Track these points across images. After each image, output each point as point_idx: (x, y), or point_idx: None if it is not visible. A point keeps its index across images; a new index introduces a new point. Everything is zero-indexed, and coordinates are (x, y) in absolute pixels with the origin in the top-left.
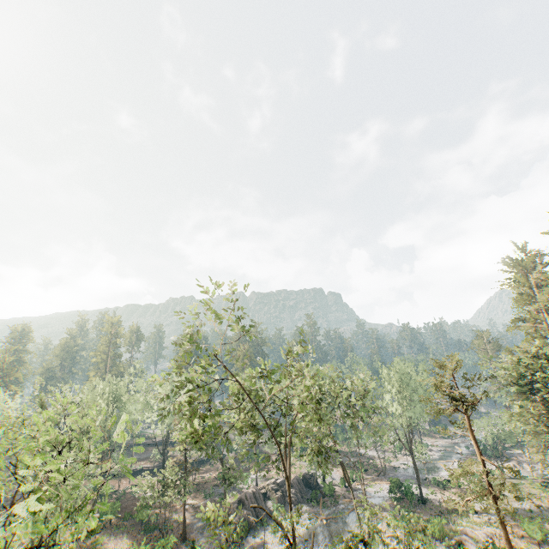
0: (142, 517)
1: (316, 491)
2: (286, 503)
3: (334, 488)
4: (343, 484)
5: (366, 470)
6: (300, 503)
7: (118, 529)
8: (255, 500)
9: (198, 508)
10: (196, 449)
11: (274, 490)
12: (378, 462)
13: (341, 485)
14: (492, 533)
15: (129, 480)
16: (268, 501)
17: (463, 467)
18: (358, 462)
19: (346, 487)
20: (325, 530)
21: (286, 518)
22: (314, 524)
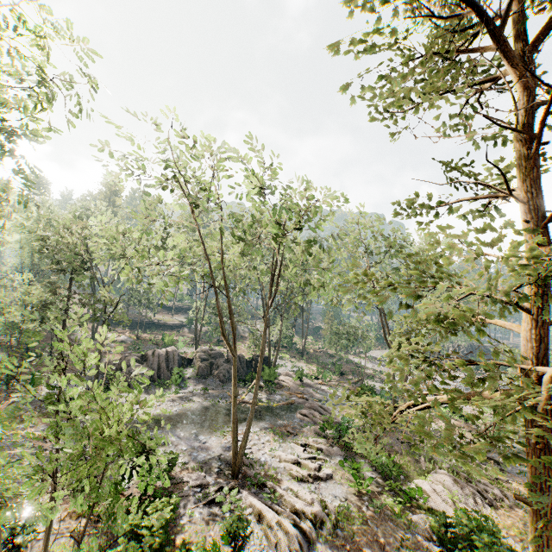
0: (29, 343)
1: (254, 374)
2: (211, 376)
3: (276, 375)
4: (299, 377)
5: (343, 374)
6: (230, 381)
7: (7, 349)
8: (164, 360)
9: (110, 354)
10: (84, 277)
11: (201, 358)
12: (367, 373)
13: (295, 378)
14: (495, 498)
15: (88, 324)
16: (190, 368)
17: (441, 273)
18: (335, 363)
19: (300, 381)
20: (226, 413)
21: (197, 389)
22: (219, 403)
